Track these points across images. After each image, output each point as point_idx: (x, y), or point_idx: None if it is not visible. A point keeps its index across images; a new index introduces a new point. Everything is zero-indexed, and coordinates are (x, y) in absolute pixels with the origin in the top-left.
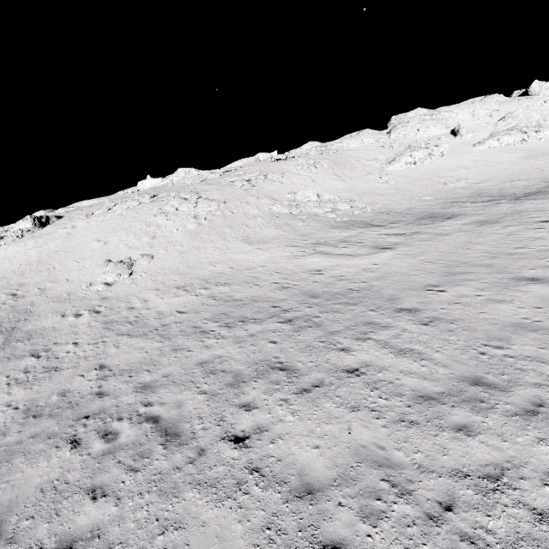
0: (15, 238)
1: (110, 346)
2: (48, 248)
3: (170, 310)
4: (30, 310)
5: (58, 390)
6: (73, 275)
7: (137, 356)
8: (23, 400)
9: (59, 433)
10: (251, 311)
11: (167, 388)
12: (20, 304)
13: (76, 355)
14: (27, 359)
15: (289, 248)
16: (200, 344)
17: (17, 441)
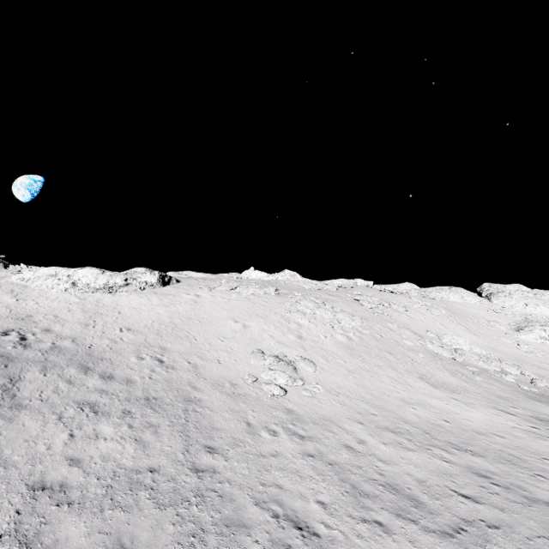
0: (137, 289)
1: (404, 542)
2: (178, 310)
3: (431, 479)
4: (193, 394)
5: None
6: (223, 357)
7: None
8: None
9: None
10: None
11: None
12: (174, 378)
13: (354, 544)
14: (255, 513)
15: (504, 413)
16: None
17: None
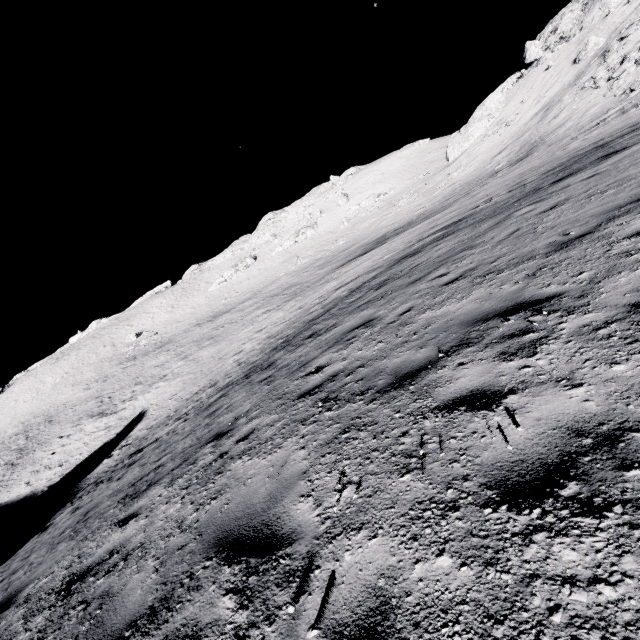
0: None
1: None
2: None
3: (7, 435)
4: None
5: None
6: None
7: None
8: None
9: None
10: (23, 430)
11: None
12: None
13: None
14: None
15: (83, 386)
16: None
17: None
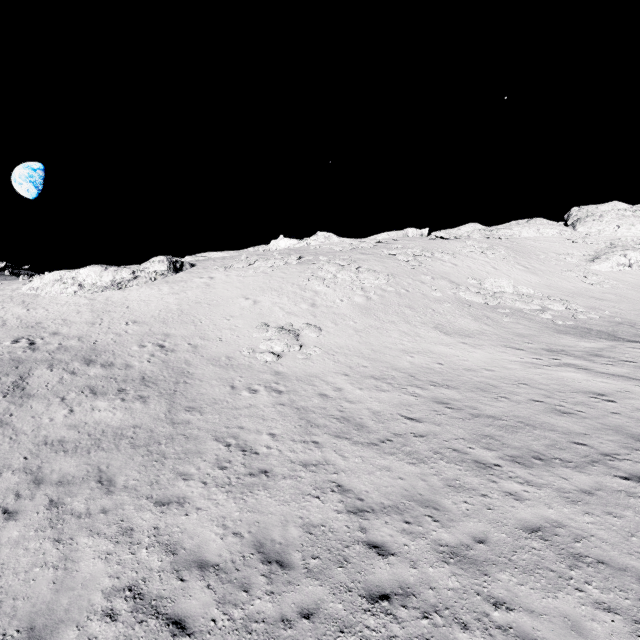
0: (148, 280)
1: (329, 451)
2: (187, 297)
3: (387, 410)
4: (187, 370)
5: (292, 517)
6: (226, 335)
7: (390, 482)
8: (242, 520)
9: (354, 623)
10: (540, 443)
11: (508, 571)
12: (172, 359)
13: (285, 456)
14: (212, 445)
15: (511, 350)
16: (493, 486)
17: (280, 616)
